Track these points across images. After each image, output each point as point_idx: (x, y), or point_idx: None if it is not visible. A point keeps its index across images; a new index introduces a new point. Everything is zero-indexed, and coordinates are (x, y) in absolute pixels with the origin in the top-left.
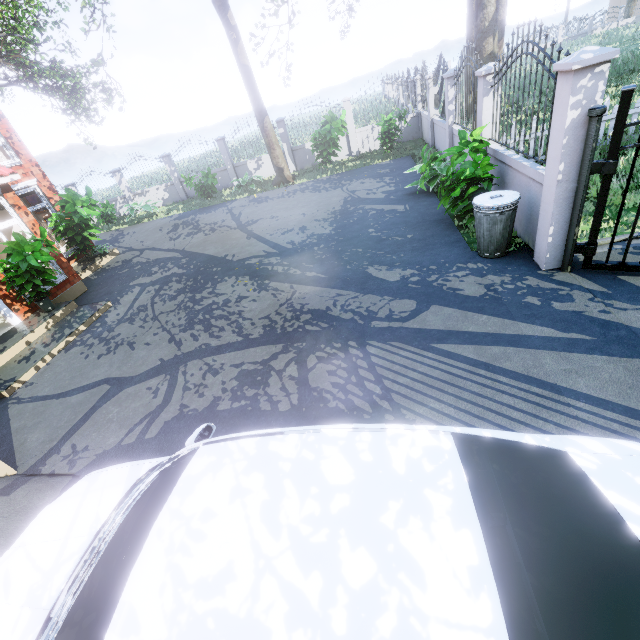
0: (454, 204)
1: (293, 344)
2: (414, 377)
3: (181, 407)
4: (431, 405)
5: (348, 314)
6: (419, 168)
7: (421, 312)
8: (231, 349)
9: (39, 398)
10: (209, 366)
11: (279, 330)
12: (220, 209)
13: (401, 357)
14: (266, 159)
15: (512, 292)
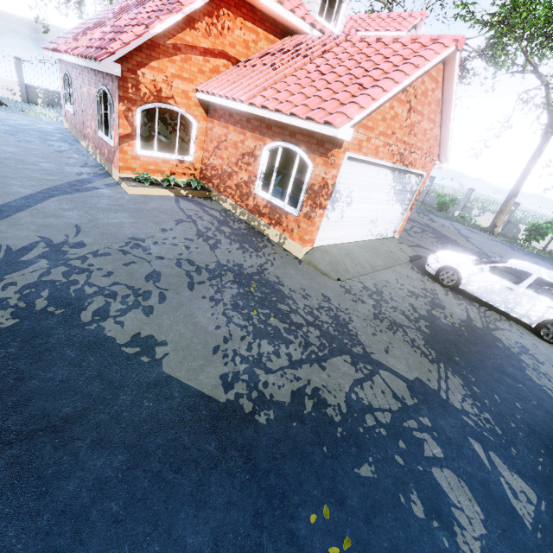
0: None
1: None
2: None
3: None
4: None
5: None
6: None
7: None
8: None
9: None
10: None
11: None
12: (445, 220)
13: None
14: (487, 215)
15: None
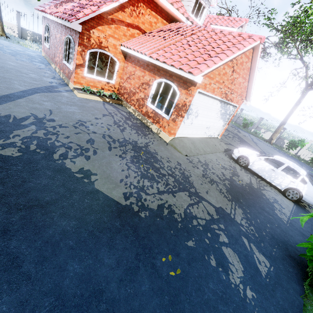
0: None
1: None
2: None
3: None
4: None
5: None
6: None
7: None
8: None
9: None
10: None
11: None
12: (246, 133)
13: None
14: (268, 133)
15: None
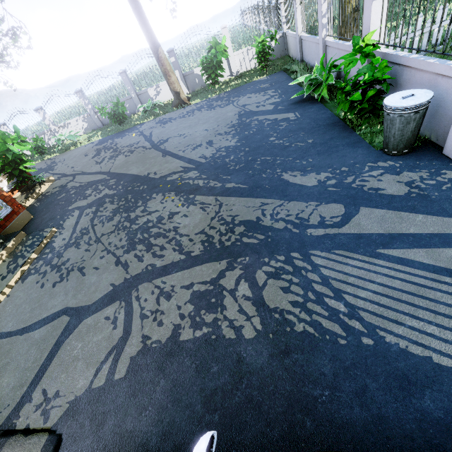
0: (352, 108)
1: (236, 259)
2: (375, 290)
3: (143, 339)
4: (408, 323)
5: (280, 223)
6: (304, 79)
7: (352, 216)
8: (177, 269)
9: (4, 335)
10: (160, 289)
11: (218, 245)
12: (133, 132)
13: (352, 267)
14: (163, 86)
15: (436, 188)
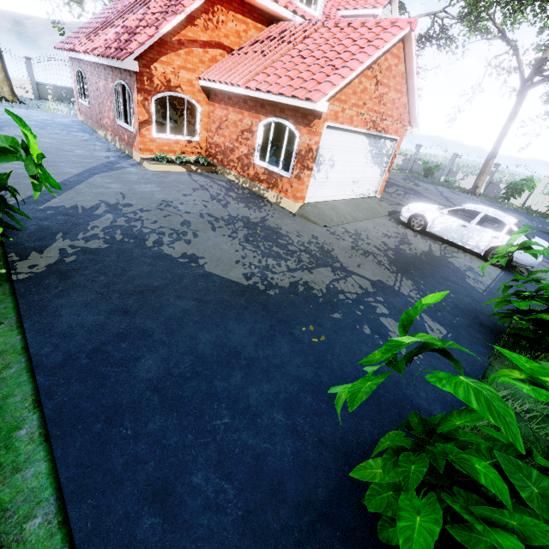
0: None
1: None
2: None
3: None
4: None
5: None
6: None
7: None
8: None
9: None
10: None
11: None
12: (430, 185)
13: None
14: (470, 178)
15: None
